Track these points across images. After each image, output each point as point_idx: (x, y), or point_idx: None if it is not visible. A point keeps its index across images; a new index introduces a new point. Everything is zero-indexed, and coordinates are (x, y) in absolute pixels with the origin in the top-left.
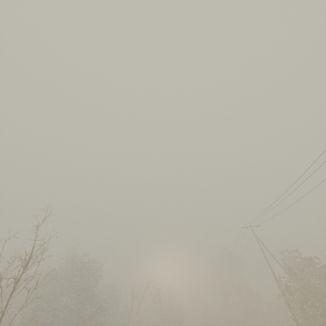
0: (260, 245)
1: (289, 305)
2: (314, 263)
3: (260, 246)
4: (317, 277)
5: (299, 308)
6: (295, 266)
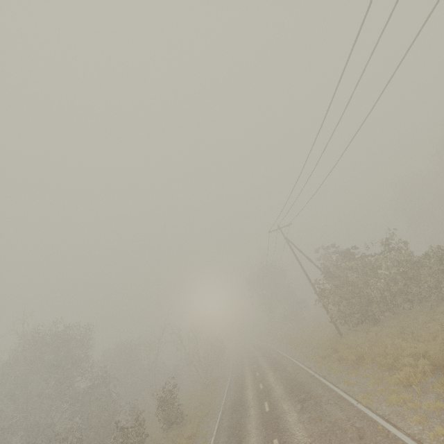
0: (291, 249)
1: (326, 309)
2: (351, 255)
3: (292, 250)
4: (354, 271)
5: (337, 310)
6: (331, 264)
